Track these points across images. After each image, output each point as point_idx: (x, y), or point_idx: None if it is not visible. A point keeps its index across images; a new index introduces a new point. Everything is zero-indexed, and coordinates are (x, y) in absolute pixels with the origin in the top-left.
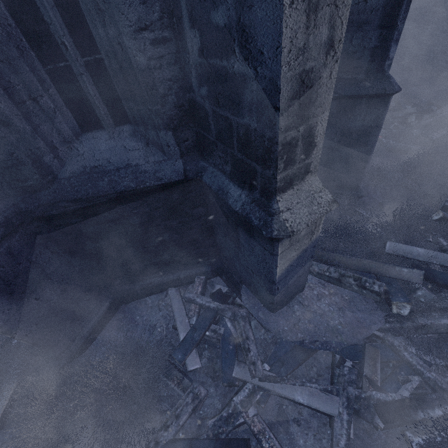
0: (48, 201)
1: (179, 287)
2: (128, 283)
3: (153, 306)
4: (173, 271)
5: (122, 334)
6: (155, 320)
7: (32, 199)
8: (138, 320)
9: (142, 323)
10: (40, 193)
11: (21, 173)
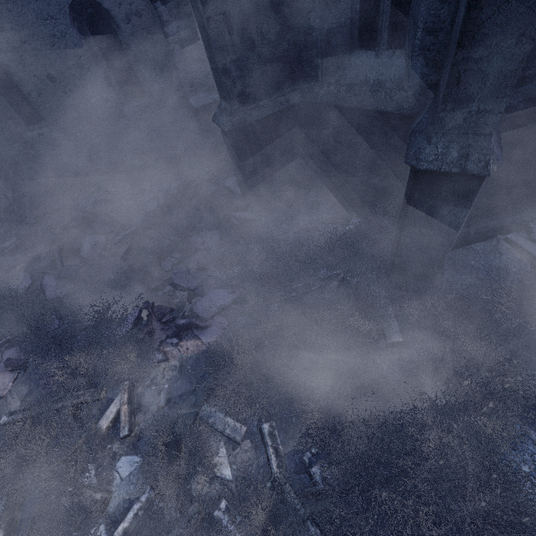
0: (530, 96)
1: (506, 235)
2: (464, 226)
3: (486, 252)
4: (511, 215)
5: (465, 276)
6: (501, 263)
7: (516, 94)
8: (476, 265)
9: (482, 266)
10: (524, 87)
11: (533, 59)
